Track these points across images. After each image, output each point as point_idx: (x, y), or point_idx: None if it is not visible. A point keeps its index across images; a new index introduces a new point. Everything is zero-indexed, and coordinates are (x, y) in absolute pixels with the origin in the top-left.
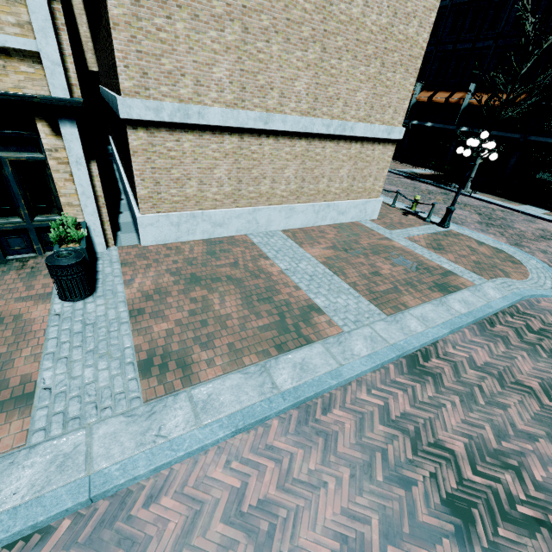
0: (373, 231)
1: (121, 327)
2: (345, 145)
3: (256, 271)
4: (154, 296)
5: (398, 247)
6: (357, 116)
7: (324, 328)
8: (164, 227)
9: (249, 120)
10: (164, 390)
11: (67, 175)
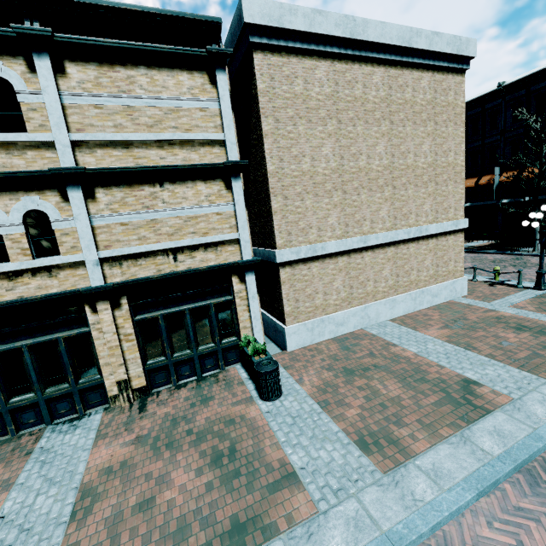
0: (473, 306)
1: (320, 416)
2: (423, 242)
3: (393, 357)
4: (327, 389)
5: (507, 316)
6: (427, 221)
7: (492, 397)
8: (302, 333)
9: (353, 243)
10: (391, 463)
11: (245, 307)
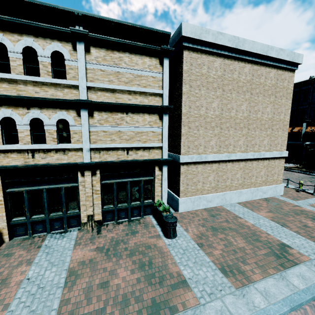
0: (286, 202)
1: (199, 251)
2: (261, 161)
3: (240, 224)
4: (202, 237)
5: (307, 210)
6: (265, 150)
7: (298, 256)
8: (188, 203)
9: (222, 157)
10: (240, 284)
11: (159, 184)
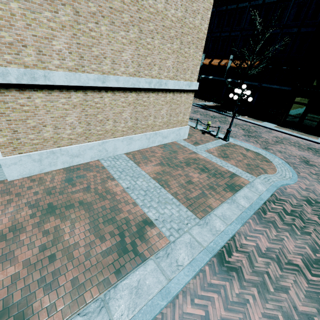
0: (186, 148)
1: None
2: (162, 94)
3: (104, 192)
4: (8, 234)
5: (201, 158)
6: (168, 76)
7: (155, 241)
8: (27, 164)
9: (90, 80)
10: None
11: None
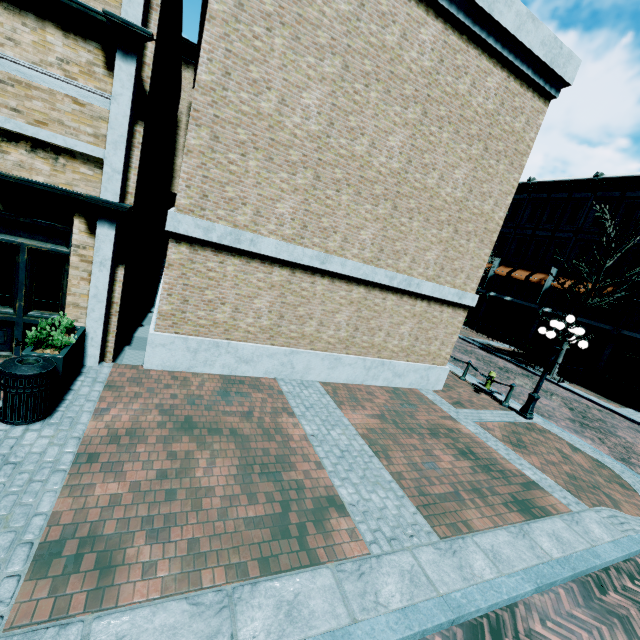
0: (435, 405)
1: (51, 476)
2: (409, 300)
3: (272, 429)
4: (124, 438)
5: (464, 432)
6: (425, 274)
7: (343, 540)
8: (178, 351)
9: (305, 256)
10: (51, 609)
11: (86, 274)
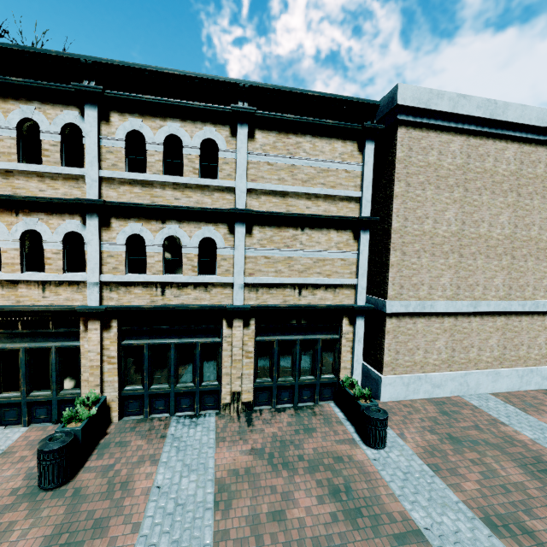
0: None
1: (434, 479)
2: (538, 318)
3: (505, 437)
4: (434, 452)
5: None
6: (545, 296)
7: None
8: (397, 386)
9: (463, 306)
10: None
11: (349, 348)
